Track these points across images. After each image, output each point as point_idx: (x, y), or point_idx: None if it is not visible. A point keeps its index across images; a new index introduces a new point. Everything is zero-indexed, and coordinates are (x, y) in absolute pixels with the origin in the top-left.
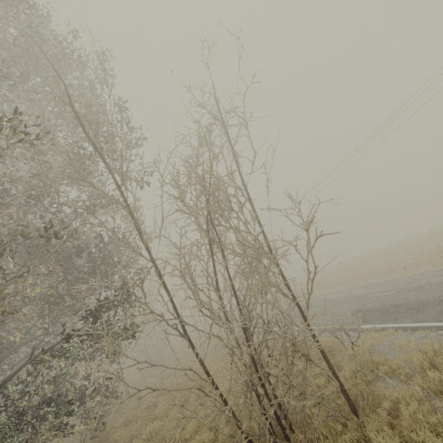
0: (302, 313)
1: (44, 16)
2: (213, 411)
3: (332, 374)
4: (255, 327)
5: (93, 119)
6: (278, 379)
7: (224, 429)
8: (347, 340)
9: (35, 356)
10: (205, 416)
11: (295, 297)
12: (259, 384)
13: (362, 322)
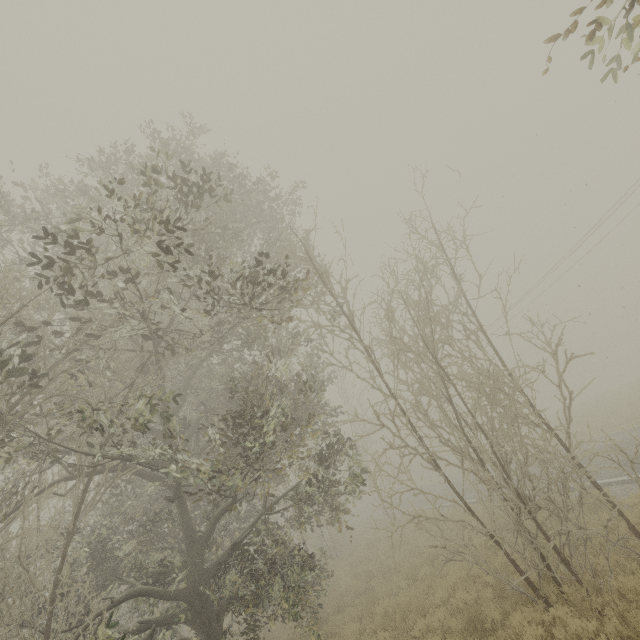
0: (563, 444)
1: (257, 183)
2: (460, 580)
3: (613, 508)
4: (509, 462)
5: (319, 269)
6: (551, 513)
7: (484, 592)
8: (622, 494)
9: (267, 508)
10: (453, 584)
11: (551, 428)
12: (531, 517)
13: (639, 470)
